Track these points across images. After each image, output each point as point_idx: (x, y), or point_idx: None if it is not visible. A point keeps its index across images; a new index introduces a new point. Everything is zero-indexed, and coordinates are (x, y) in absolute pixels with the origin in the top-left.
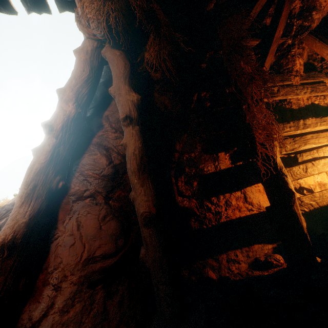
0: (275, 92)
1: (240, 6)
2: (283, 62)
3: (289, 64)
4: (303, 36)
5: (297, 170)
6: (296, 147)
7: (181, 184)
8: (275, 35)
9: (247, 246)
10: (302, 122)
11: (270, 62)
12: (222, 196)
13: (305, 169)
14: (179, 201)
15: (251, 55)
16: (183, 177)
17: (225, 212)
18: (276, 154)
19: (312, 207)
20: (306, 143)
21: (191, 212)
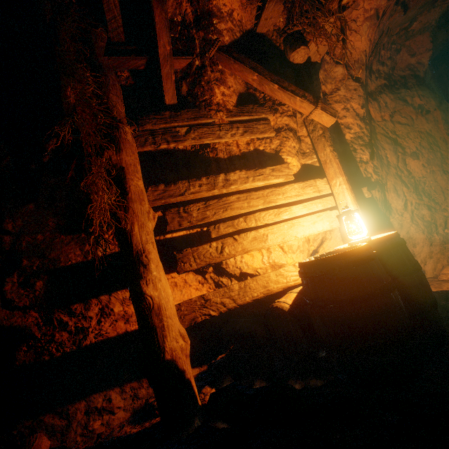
0: (182, 134)
1: (67, 4)
2: (197, 92)
3: (206, 94)
4: (212, 54)
5: (206, 251)
6: (210, 216)
7: (12, 288)
8: (159, 50)
9: (137, 379)
10: (222, 178)
11: (173, 91)
12: (96, 300)
13: (221, 249)
14: (2, 317)
15: (87, 77)
16: (17, 275)
17: (97, 327)
18: (131, 230)
19: (224, 308)
20: (228, 208)
21: (26, 334)
